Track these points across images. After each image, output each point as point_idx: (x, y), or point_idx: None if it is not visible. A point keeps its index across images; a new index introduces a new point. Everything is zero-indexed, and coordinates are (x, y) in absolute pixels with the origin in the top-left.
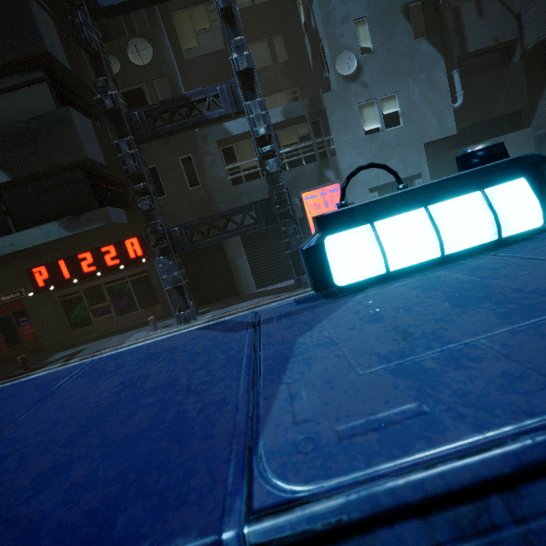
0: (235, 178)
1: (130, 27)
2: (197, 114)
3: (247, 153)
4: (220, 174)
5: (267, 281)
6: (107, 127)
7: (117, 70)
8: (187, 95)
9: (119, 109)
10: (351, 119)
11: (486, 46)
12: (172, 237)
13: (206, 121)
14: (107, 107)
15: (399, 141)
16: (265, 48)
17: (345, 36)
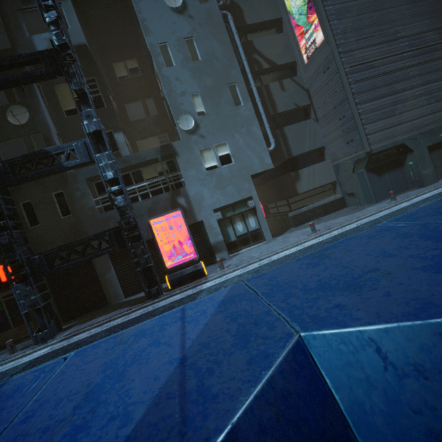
0: (106, 205)
1: (10, 97)
2: (56, 164)
3: None
4: (89, 204)
5: (134, 290)
6: None
7: None
8: (47, 150)
9: None
10: (194, 159)
11: (290, 108)
12: (33, 264)
13: (65, 168)
14: None
15: (232, 174)
16: (140, 106)
17: (185, 104)
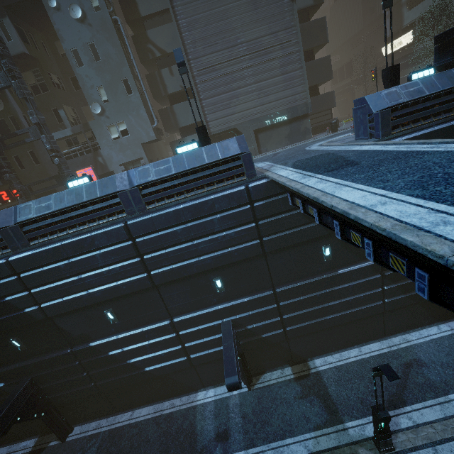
0: None
1: None
2: (22, 140)
3: (64, 146)
4: (48, 159)
5: None
6: None
7: None
8: (16, 133)
9: None
10: (104, 133)
11: (178, 90)
12: (23, 190)
13: (27, 142)
14: None
15: (129, 143)
16: None
17: (94, 95)
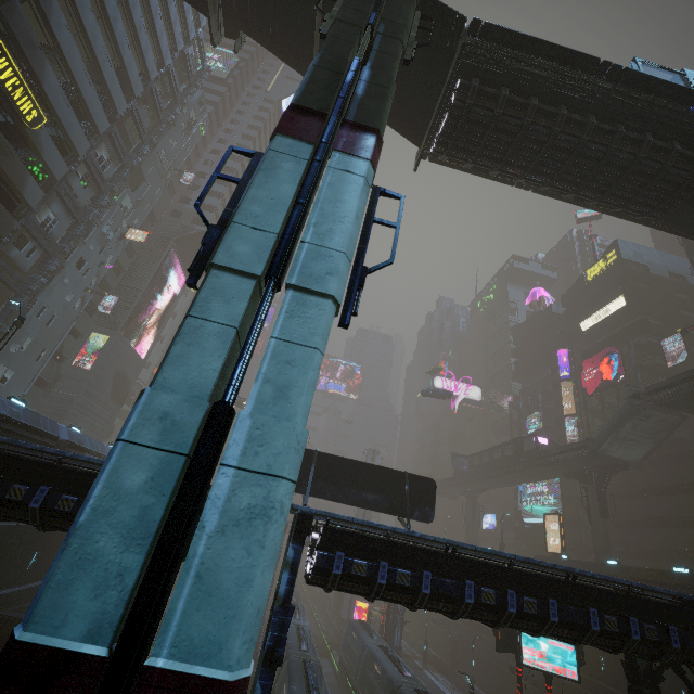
0: None
1: None
2: None
3: None
4: None
5: None
6: None
7: None
8: None
9: None
10: None
11: (44, 377)
12: None
13: None
14: None
15: None
16: None
17: (23, 339)
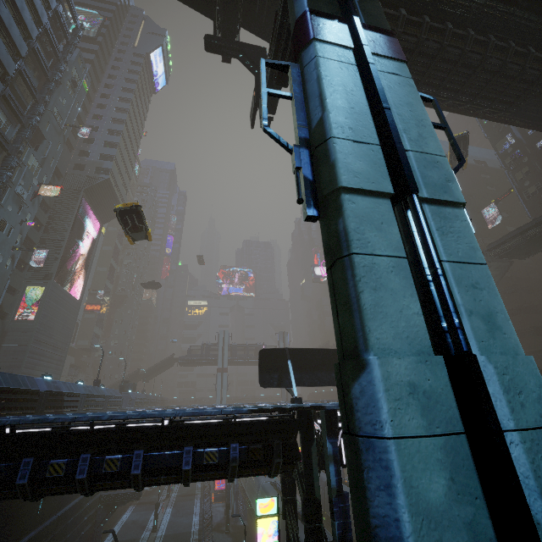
0: None
1: None
2: None
3: None
4: None
5: None
6: None
7: None
8: None
9: None
10: None
11: None
12: None
13: None
14: None
15: None
16: None
17: None
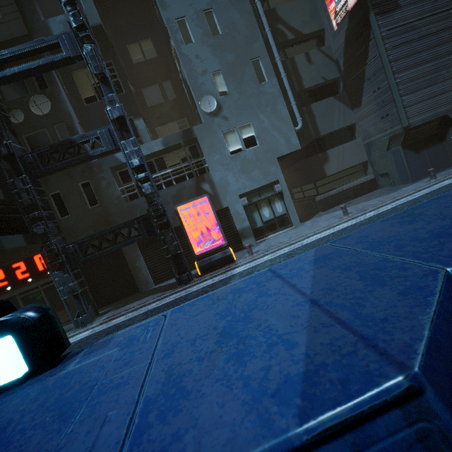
0: (131, 194)
1: (31, 87)
2: (83, 153)
3: None
4: (115, 194)
5: (163, 277)
6: (3, 169)
7: (21, 119)
8: (73, 139)
9: (14, 154)
10: (218, 143)
11: (317, 83)
12: (68, 253)
13: (91, 157)
14: (2, 154)
15: (258, 157)
16: (158, 90)
17: (206, 84)
